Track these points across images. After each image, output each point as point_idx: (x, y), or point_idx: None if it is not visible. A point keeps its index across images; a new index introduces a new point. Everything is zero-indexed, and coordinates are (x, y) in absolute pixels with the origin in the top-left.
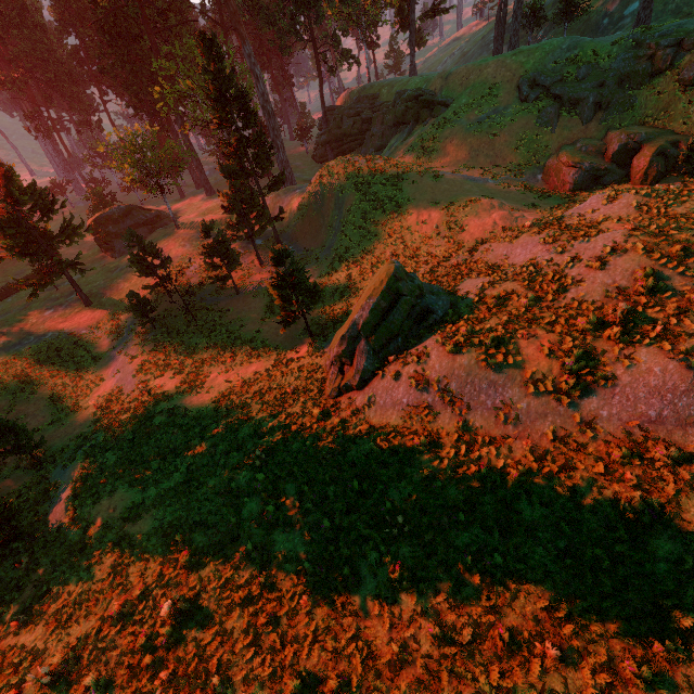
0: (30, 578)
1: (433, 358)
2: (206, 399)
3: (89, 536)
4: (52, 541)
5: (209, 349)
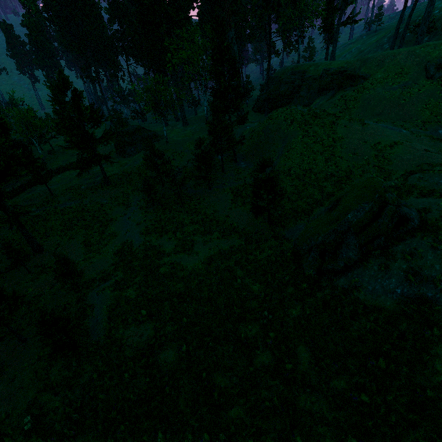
0: (79, 380)
1: (430, 259)
2: (196, 260)
3: (123, 354)
4: (93, 352)
5: (193, 224)
